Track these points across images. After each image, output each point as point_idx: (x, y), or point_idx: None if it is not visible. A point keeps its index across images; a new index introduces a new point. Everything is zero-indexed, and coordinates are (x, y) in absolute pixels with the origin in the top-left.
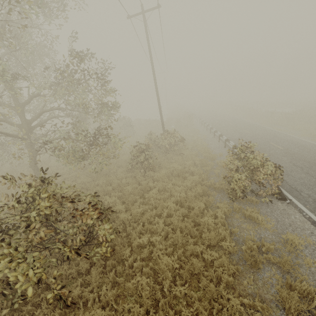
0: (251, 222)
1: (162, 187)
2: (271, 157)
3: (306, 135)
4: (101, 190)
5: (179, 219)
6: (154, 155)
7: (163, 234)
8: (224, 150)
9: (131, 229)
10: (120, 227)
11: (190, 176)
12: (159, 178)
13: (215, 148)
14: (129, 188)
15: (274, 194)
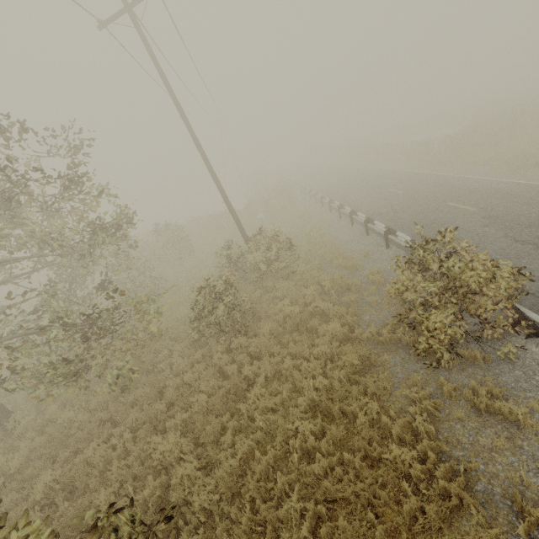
0: (498, 424)
1: (272, 370)
2: (463, 234)
3: (501, 169)
4: (144, 417)
5: (332, 460)
6: (239, 290)
7: (307, 525)
8: (368, 242)
9: (228, 525)
10: (197, 535)
11: (322, 322)
12: (260, 349)
13: (350, 241)
14: (202, 398)
15: (513, 327)
